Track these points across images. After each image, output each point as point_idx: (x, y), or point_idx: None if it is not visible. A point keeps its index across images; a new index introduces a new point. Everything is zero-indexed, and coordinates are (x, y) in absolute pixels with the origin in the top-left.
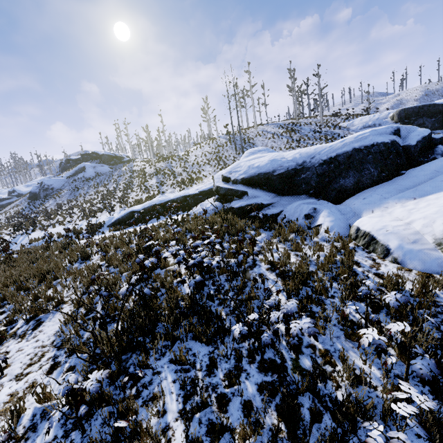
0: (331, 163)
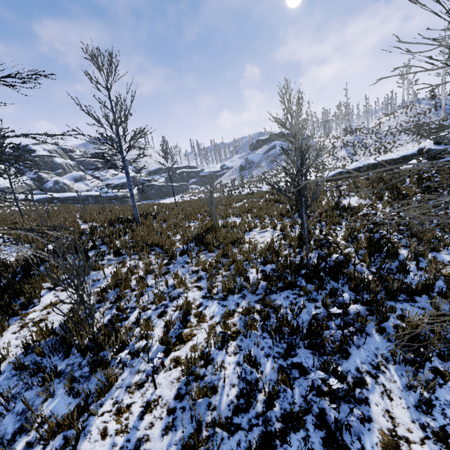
0: None
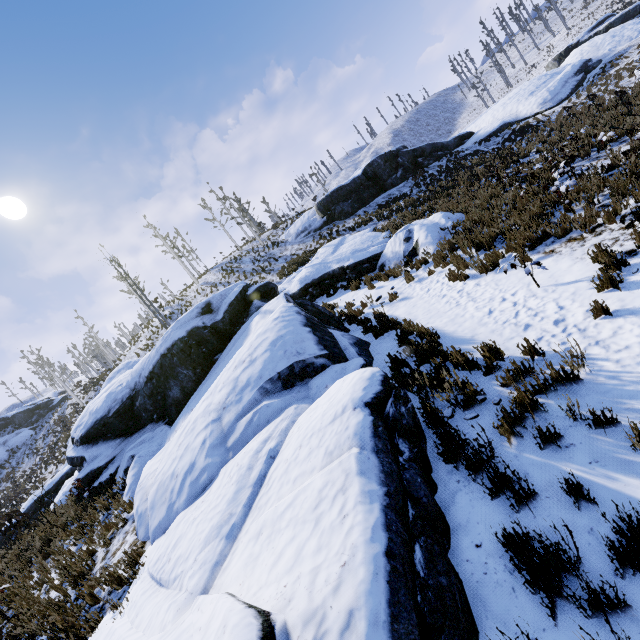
0: (152, 378)
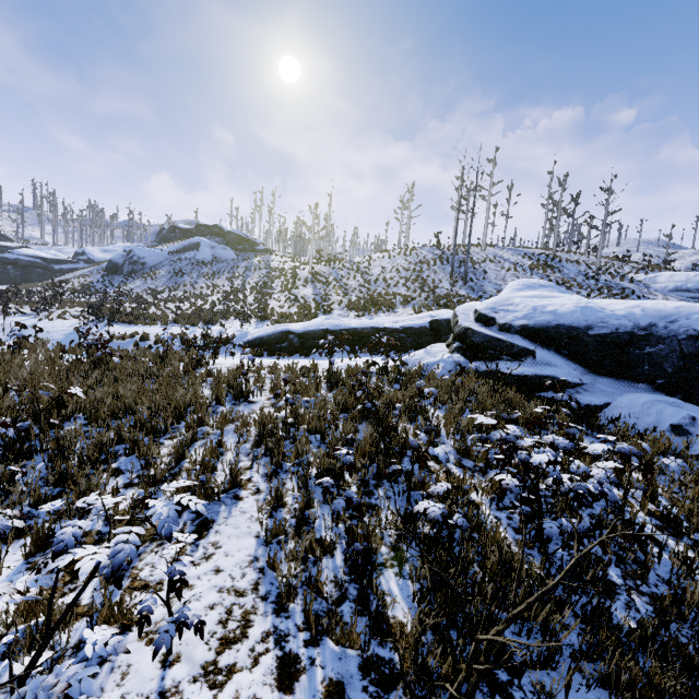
0: None
